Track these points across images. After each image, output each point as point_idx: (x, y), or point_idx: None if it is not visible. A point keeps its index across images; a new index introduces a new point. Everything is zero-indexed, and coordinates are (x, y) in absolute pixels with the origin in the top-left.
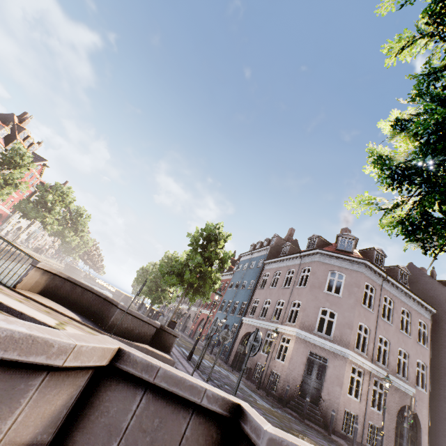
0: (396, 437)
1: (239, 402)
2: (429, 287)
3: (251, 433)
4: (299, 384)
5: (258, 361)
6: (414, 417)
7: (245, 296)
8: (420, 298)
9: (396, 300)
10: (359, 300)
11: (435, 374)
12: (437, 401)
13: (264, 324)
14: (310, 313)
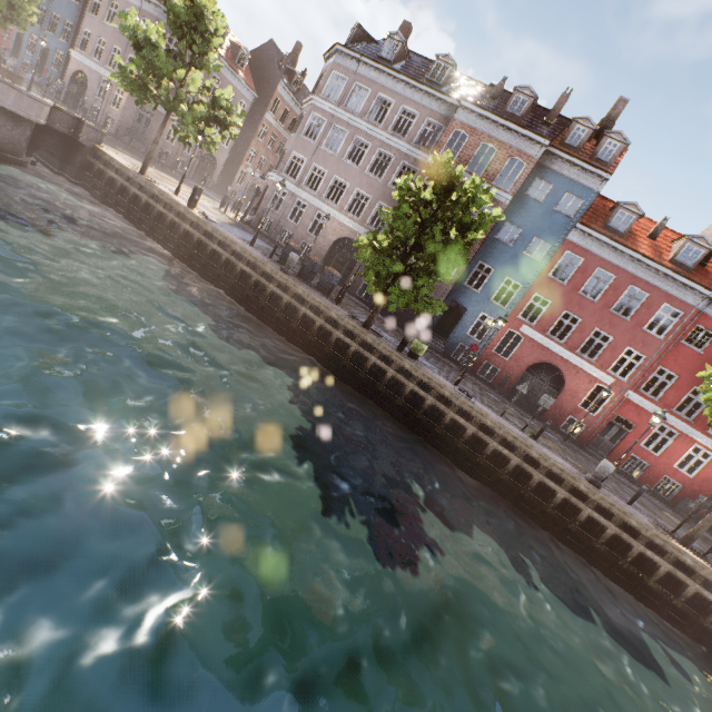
0: (198, 169)
1: (81, 118)
2: (272, 73)
3: (84, 122)
4: (130, 128)
5: (95, 105)
6: (216, 162)
7: (70, 13)
8: (247, 84)
9: (226, 81)
10: None
11: (245, 141)
12: (239, 157)
13: (99, 69)
14: None
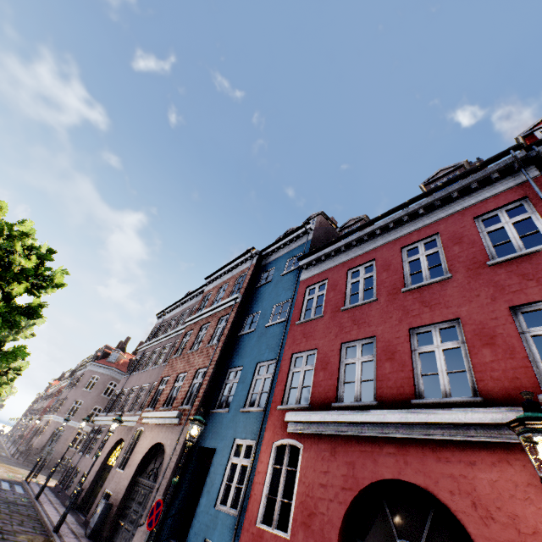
0: None
1: None
2: None
3: None
4: (42, 447)
5: (32, 442)
6: None
7: None
8: None
9: None
10: (101, 392)
11: None
12: None
13: (48, 417)
14: (68, 404)
